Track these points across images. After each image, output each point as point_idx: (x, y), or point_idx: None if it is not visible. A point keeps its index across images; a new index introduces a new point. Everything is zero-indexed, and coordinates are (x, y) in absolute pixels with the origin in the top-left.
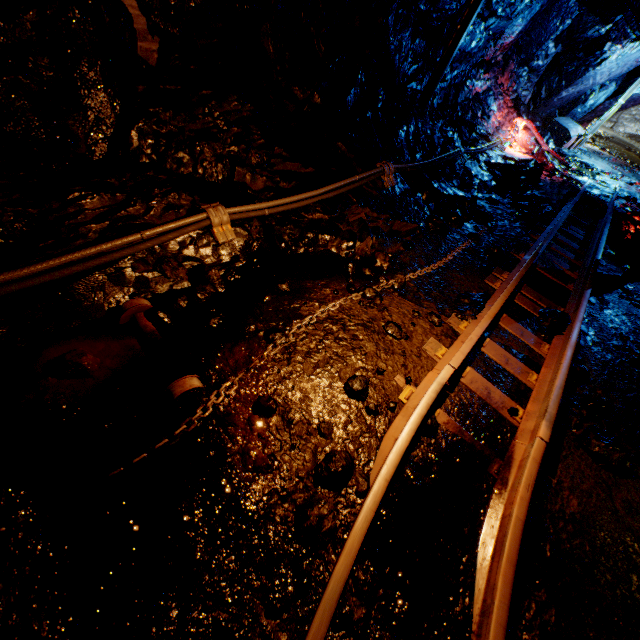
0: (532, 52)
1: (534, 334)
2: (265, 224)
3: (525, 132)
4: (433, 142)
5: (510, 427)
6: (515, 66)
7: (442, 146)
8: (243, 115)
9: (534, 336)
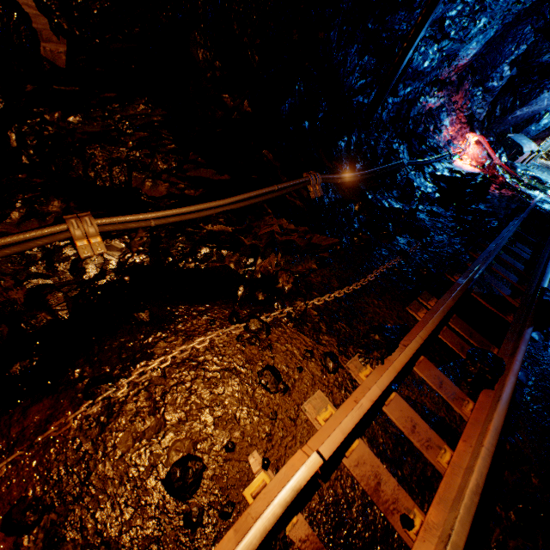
0: (487, 74)
1: (457, 384)
2: (153, 235)
3: (477, 146)
4: (376, 153)
5: (399, 547)
6: (470, 86)
7: (385, 157)
8: (153, 119)
9: (456, 388)
